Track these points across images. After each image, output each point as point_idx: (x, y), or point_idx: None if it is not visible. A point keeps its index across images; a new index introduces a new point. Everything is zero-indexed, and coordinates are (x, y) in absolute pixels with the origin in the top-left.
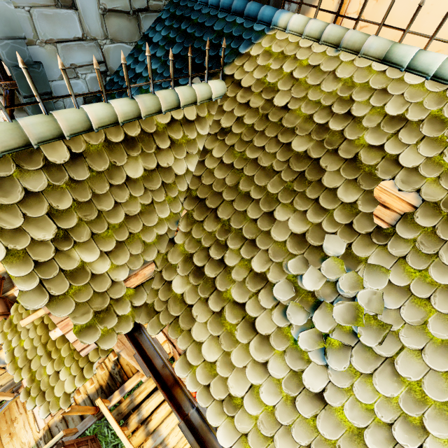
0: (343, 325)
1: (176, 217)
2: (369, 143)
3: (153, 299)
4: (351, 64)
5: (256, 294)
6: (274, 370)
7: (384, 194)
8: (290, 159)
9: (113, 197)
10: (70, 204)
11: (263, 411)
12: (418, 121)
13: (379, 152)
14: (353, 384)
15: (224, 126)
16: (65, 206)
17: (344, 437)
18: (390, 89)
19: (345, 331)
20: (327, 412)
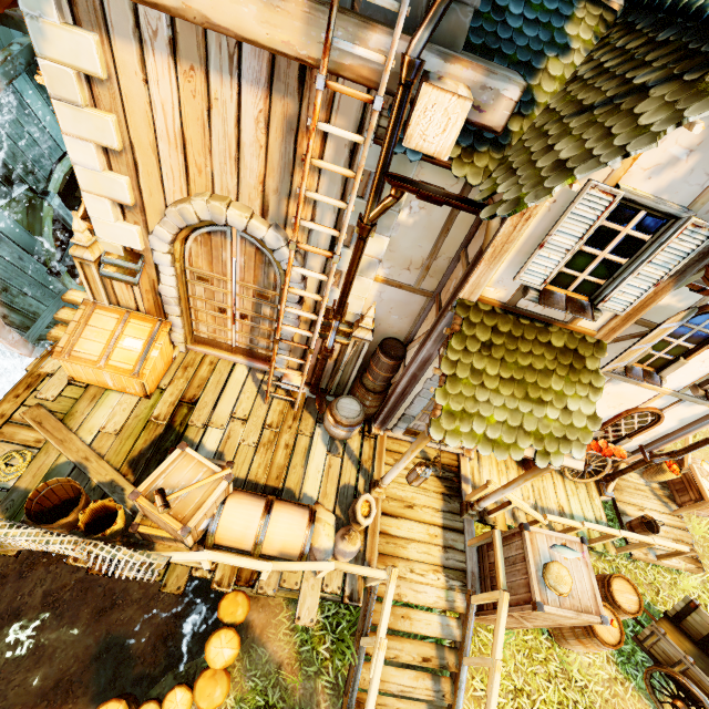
0: None
1: None
2: None
3: None
4: None
5: None
6: None
7: None
8: None
9: None
10: None
11: None
12: None
13: None
14: None
15: None
16: None
17: None
18: None
19: None
20: None
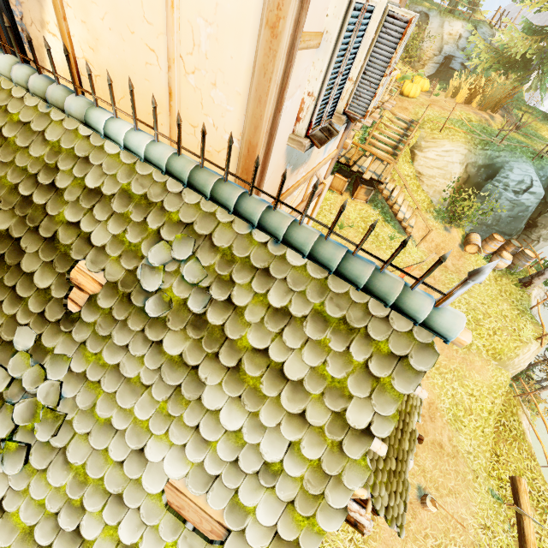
0: (27, 424)
1: None
2: (68, 220)
3: None
4: (61, 124)
5: None
6: None
7: (81, 275)
8: None
9: None
10: None
11: None
12: (111, 195)
13: (76, 230)
14: (30, 483)
15: None
16: None
17: (17, 540)
18: (92, 157)
19: (28, 430)
20: (4, 520)
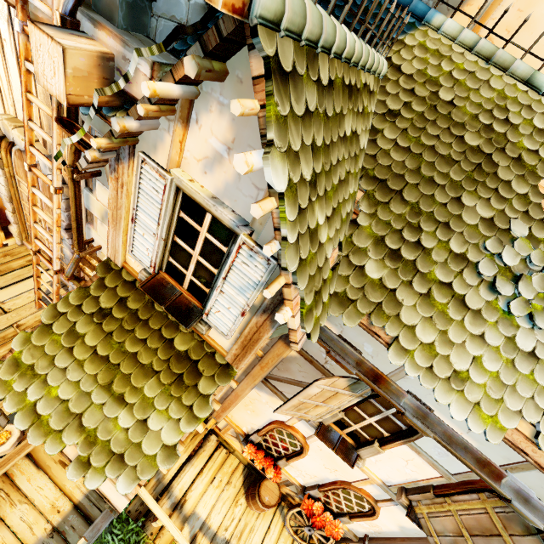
0: (538, 293)
1: (354, 196)
2: (527, 147)
3: (344, 287)
4: (501, 78)
5: (460, 273)
6: (491, 340)
7: (543, 190)
8: (466, 151)
9: (337, 150)
10: (321, 141)
11: (489, 377)
12: None
13: (536, 156)
14: None
15: (391, 108)
16: (319, 142)
17: None
18: (534, 107)
19: (540, 298)
20: (540, 365)
